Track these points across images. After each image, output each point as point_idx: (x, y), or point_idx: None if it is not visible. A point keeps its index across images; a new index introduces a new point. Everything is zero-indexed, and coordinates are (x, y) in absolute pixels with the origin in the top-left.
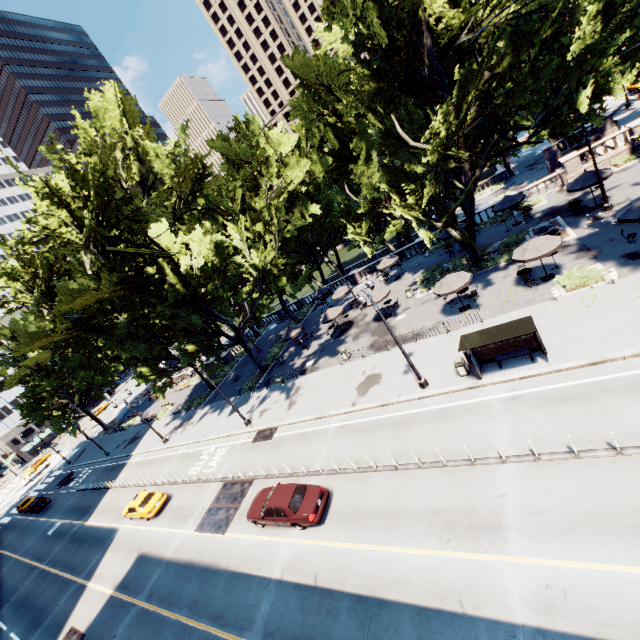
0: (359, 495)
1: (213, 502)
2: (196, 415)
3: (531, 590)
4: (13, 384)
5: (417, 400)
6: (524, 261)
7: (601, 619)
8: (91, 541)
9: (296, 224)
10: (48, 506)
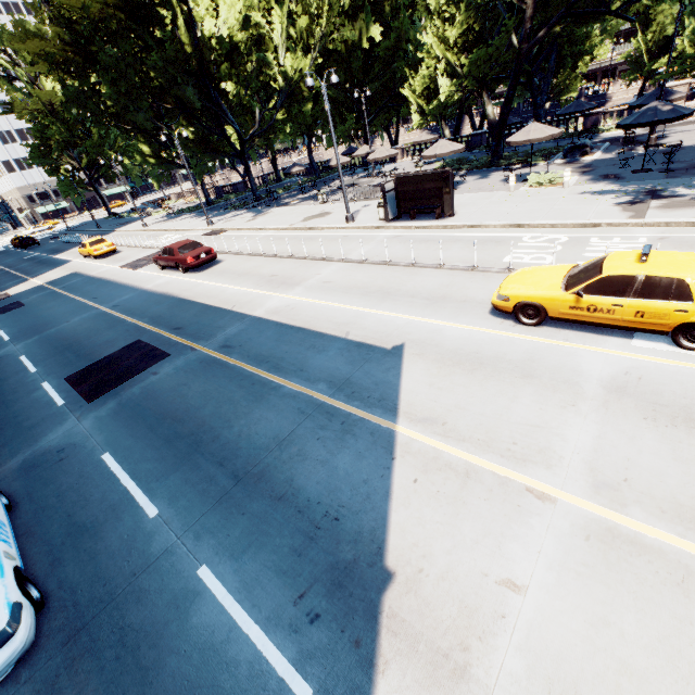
0: (237, 264)
1: (144, 257)
2: (181, 217)
3: (277, 306)
4: (24, 115)
5: (336, 230)
6: (510, 143)
7: (296, 318)
8: (49, 264)
9: (343, 36)
10: (36, 247)
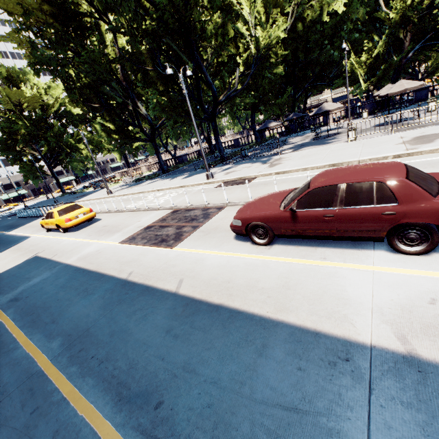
0: None
1: (155, 222)
2: (145, 182)
3: None
4: None
5: None
6: None
7: None
8: None
9: None
10: None
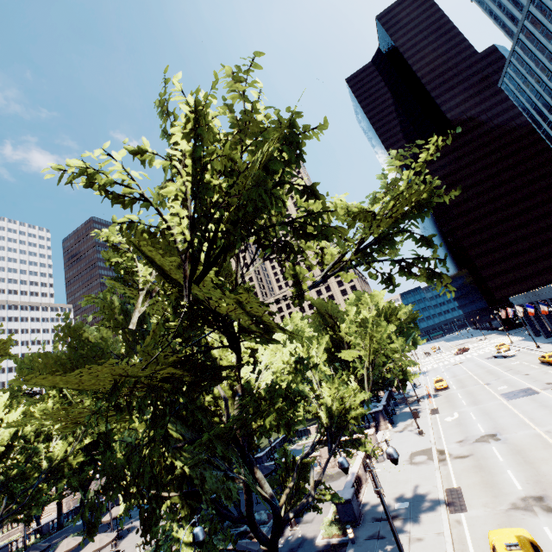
0: None
1: None
2: None
3: None
4: None
5: None
6: None
7: None
8: None
9: (100, 429)
10: None
